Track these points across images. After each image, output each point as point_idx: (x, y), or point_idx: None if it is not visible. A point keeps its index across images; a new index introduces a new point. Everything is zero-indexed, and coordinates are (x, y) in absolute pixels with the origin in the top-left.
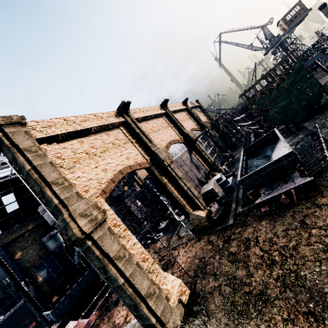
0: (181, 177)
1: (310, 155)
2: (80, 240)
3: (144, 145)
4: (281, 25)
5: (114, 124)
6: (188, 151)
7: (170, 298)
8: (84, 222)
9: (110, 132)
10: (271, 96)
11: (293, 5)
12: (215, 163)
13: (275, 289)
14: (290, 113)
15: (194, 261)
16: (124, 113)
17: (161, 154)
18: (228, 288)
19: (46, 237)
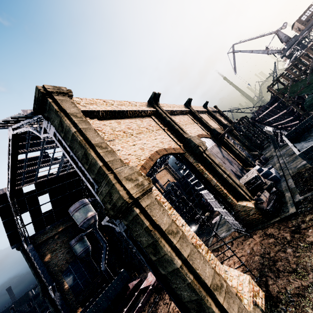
0: (218, 163)
1: None
2: (127, 205)
3: (175, 133)
4: (296, 27)
5: (146, 112)
6: (217, 146)
7: (241, 298)
8: (130, 185)
9: (143, 119)
10: (305, 81)
11: (308, 7)
12: (248, 158)
13: None
14: None
15: (253, 259)
16: (154, 103)
17: (194, 140)
18: None
19: (74, 239)
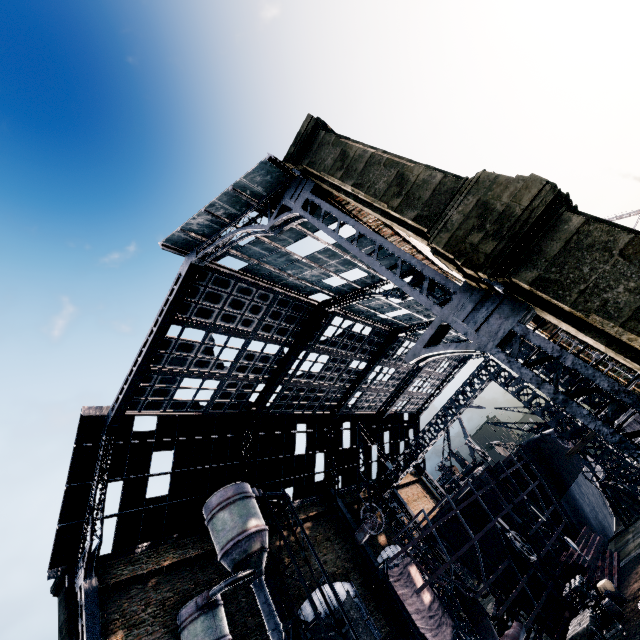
0: None
1: None
2: (551, 202)
3: None
4: None
5: None
6: None
7: None
8: None
9: None
10: None
11: None
12: None
13: None
14: None
15: None
16: None
17: None
18: None
19: (195, 600)
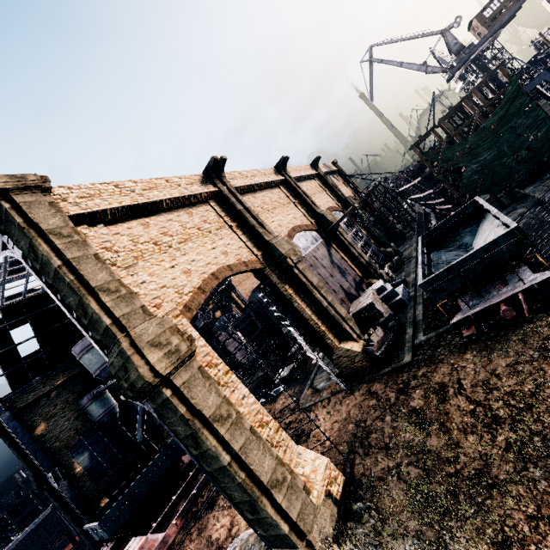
0: (317, 284)
1: (544, 237)
2: (152, 387)
3: (251, 232)
4: (476, 27)
5: (200, 196)
6: (324, 245)
7: (311, 489)
8: (157, 355)
9: (194, 210)
10: (465, 145)
11: None
12: (371, 264)
13: (507, 466)
14: (500, 172)
15: (346, 428)
16: (215, 177)
17: (281, 246)
18: (414, 470)
19: (87, 397)
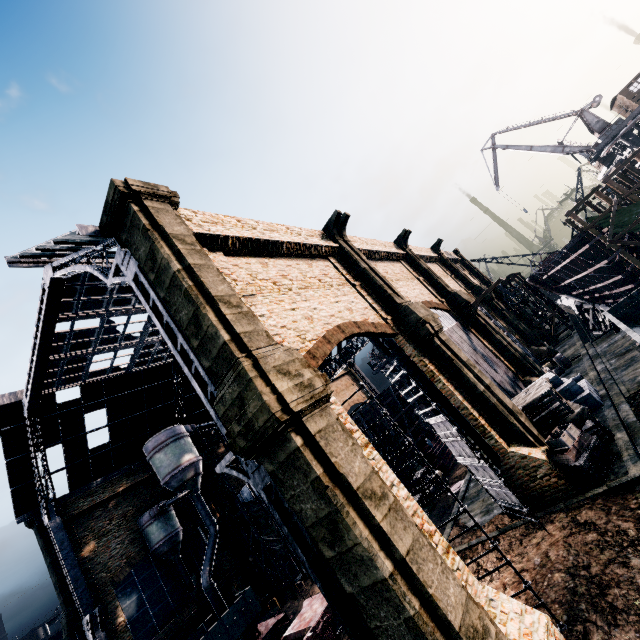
0: (467, 361)
1: None
2: (277, 427)
3: (377, 294)
4: (621, 104)
5: (320, 248)
6: (461, 328)
7: None
8: (286, 384)
9: (313, 262)
10: None
11: None
12: (527, 357)
13: None
14: None
15: (550, 578)
16: (336, 234)
17: (416, 309)
18: None
19: (148, 512)
